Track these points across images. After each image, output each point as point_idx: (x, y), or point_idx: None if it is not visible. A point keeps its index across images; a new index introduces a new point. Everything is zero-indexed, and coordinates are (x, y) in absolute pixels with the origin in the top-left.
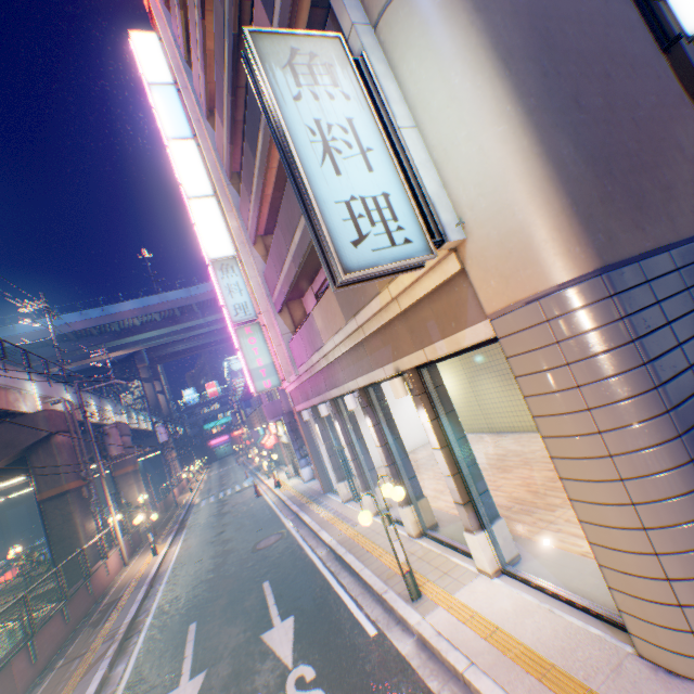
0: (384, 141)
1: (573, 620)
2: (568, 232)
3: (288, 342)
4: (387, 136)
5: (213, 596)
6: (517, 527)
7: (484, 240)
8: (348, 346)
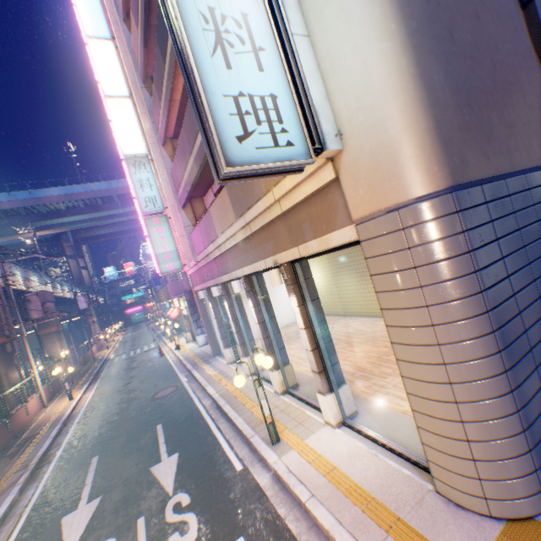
0: (276, 44)
1: (391, 463)
2: (430, 151)
3: (190, 233)
4: (281, 41)
5: (115, 435)
6: (358, 389)
7: (358, 152)
8: (237, 240)
